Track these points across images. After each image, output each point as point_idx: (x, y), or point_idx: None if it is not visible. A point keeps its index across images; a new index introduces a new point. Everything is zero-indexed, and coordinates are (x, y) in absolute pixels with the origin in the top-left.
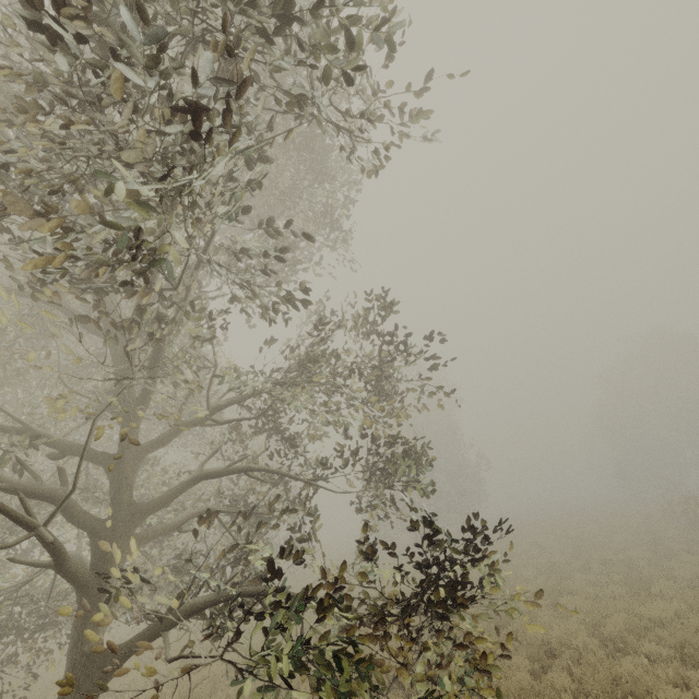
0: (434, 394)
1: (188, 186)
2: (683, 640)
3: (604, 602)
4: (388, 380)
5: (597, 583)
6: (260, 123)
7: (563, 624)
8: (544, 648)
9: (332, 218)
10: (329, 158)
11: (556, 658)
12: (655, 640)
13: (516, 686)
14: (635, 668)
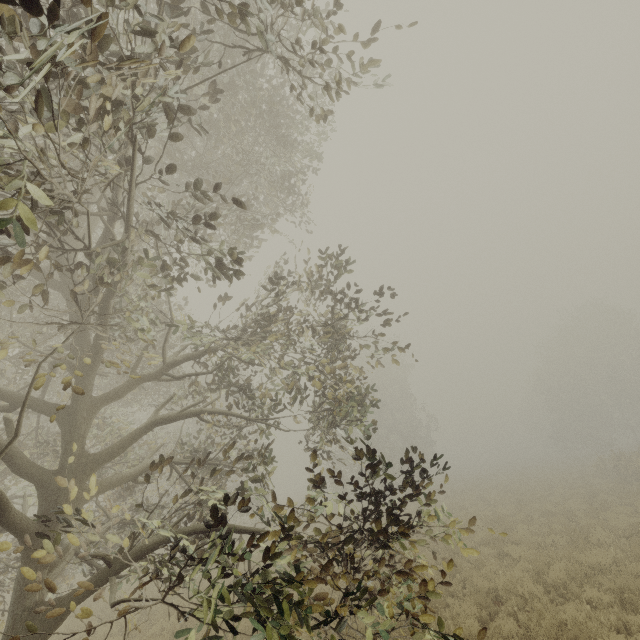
0: (387, 349)
1: (125, 105)
2: (622, 586)
3: (546, 551)
4: (343, 335)
5: (539, 533)
6: (211, 61)
7: (508, 572)
8: (491, 595)
9: (292, 185)
10: (288, 124)
11: (502, 604)
12: (596, 586)
13: (465, 633)
14: (578, 614)
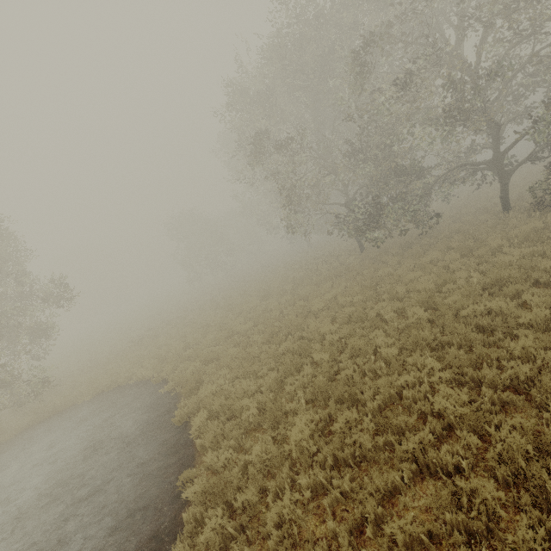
0: None
1: None
2: None
3: None
4: None
5: None
6: None
7: None
8: None
9: None
10: None
11: None
12: None
13: None
14: None
